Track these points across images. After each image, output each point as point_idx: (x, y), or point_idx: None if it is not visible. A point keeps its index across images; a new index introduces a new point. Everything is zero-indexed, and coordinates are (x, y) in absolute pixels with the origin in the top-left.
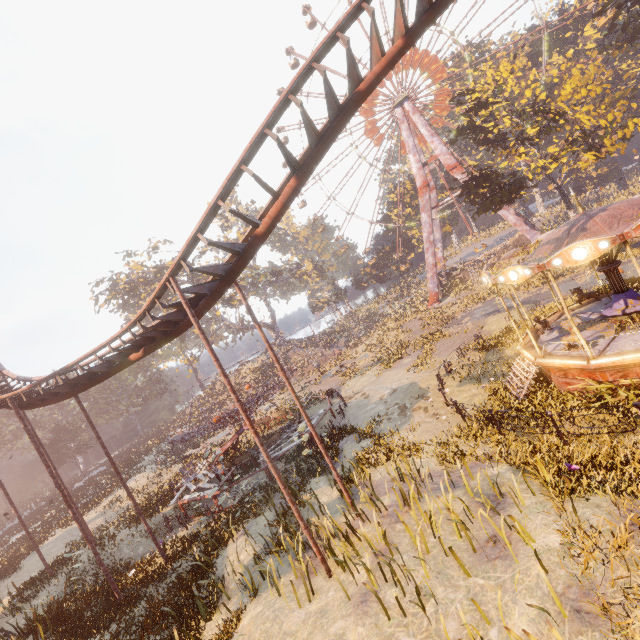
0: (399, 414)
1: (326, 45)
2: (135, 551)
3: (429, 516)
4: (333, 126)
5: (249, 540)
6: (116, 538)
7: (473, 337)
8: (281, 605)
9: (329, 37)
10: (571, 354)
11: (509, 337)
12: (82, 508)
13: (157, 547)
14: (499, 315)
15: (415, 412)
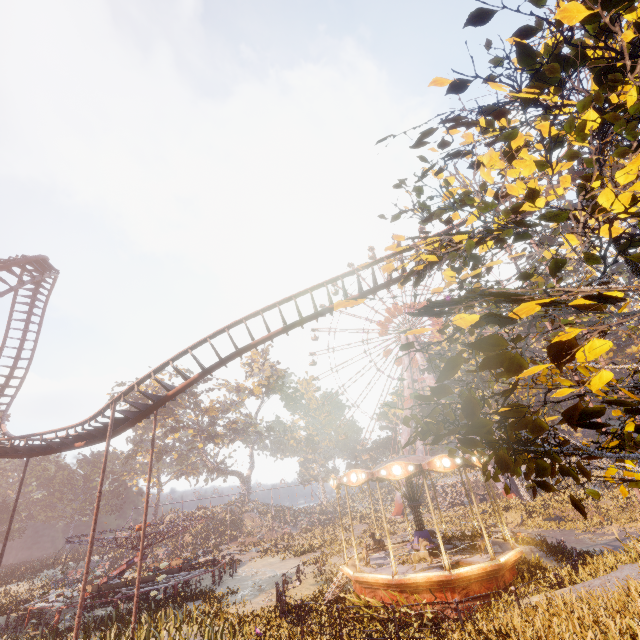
0: (252, 593)
1: (236, 323)
2: None
3: (156, 638)
4: (230, 355)
5: None
6: None
7: None
8: None
9: (239, 320)
10: (361, 568)
11: None
12: None
13: None
14: None
15: (263, 594)
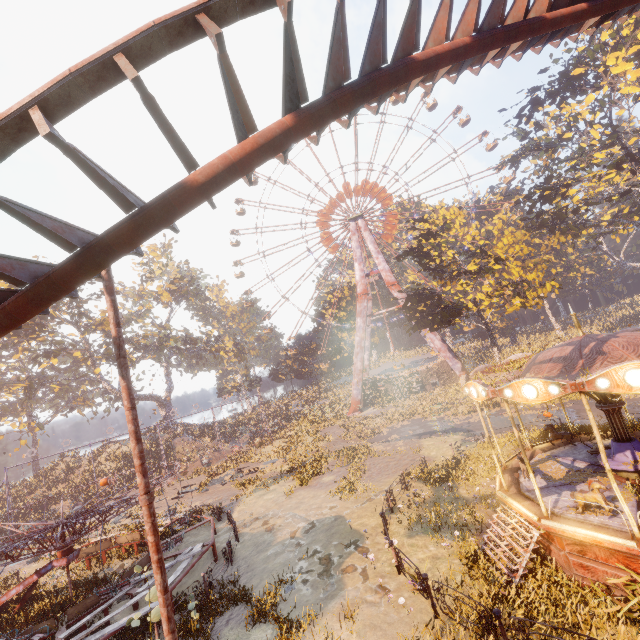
0: (321, 574)
1: None
2: None
3: None
4: (371, 76)
5: None
6: None
7: (411, 461)
8: None
9: None
10: (591, 520)
11: (460, 470)
12: None
13: None
14: (434, 439)
15: (347, 575)
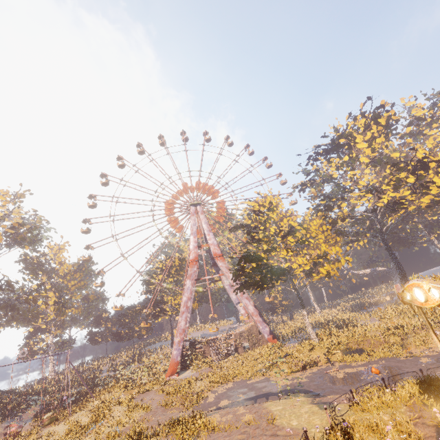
0: None
1: None
2: None
3: None
4: None
5: None
6: None
7: (273, 437)
8: None
9: None
10: None
11: None
12: None
13: None
14: (278, 402)
15: None
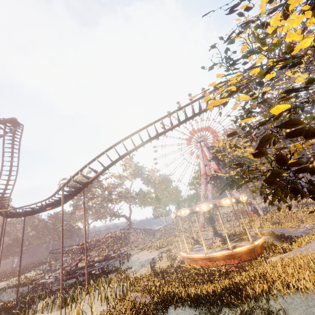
0: (139, 267)
1: (118, 143)
2: (8, 299)
3: (98, 290)
4: (116, 159)
5: (49, 300)
6: (5, 291)
7: None
8: (39, 314)
9: (119, 141)
10: (189, 252)
11: None
12: (1, 279)
13: (17, 294)
14: None
15: (144, 267)
